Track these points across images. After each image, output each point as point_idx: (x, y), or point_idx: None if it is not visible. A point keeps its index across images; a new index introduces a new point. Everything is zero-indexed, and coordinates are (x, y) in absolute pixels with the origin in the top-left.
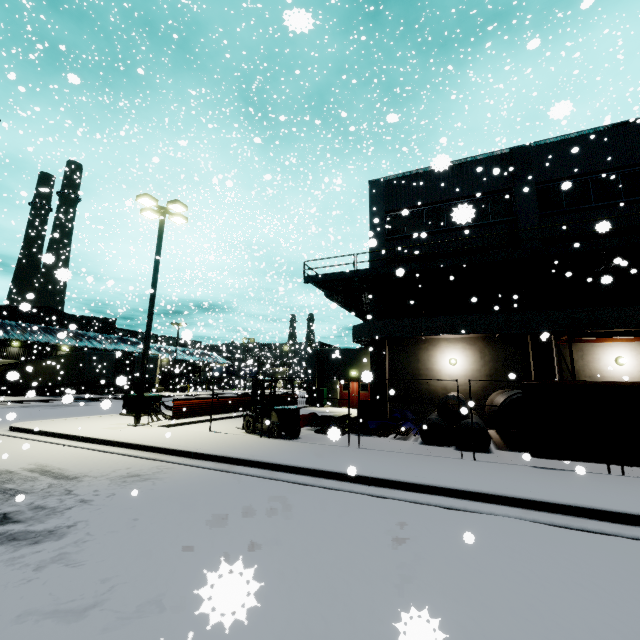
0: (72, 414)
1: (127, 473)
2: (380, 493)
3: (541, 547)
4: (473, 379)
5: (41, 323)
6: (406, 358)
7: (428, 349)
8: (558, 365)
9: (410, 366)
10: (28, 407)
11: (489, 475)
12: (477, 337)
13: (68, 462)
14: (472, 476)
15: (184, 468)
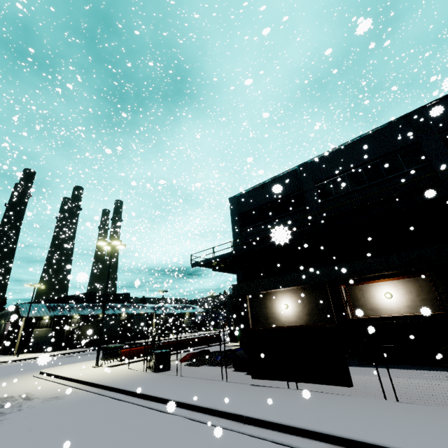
0: (84, 360)
1: (55, 396)
2: (141, 403)
3: (159, 429)
4: (299, 317)
5: (89, 302)
6: (259, 306)
7: (271, 299)
8: (349, 302)
9: (262, 312)
10: (70, 357)
11: (209, 391)
12: (297, 287)
13: (40, 391)
14: (198, 392)
15: (82, 392)
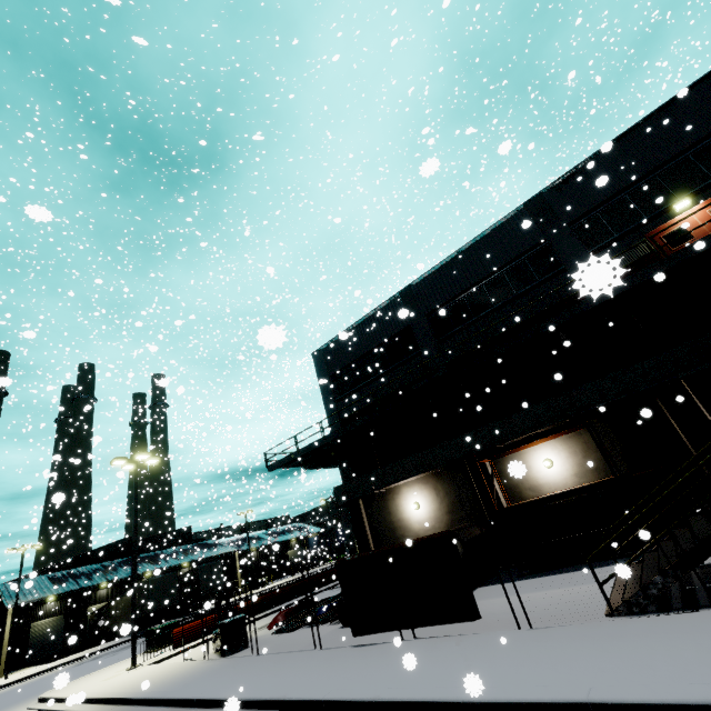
0: (118, 660)
1: None
2: None
3: None
4: (437, 520)
5: (123, 556)
6: (380, 513)
7: (394, 498)
8: (500, 483)
9: (385, 521)
10: (96, 659)
11: (289, 671)
12: (428, 474)
13: None
14: (273, 676)
15: None
